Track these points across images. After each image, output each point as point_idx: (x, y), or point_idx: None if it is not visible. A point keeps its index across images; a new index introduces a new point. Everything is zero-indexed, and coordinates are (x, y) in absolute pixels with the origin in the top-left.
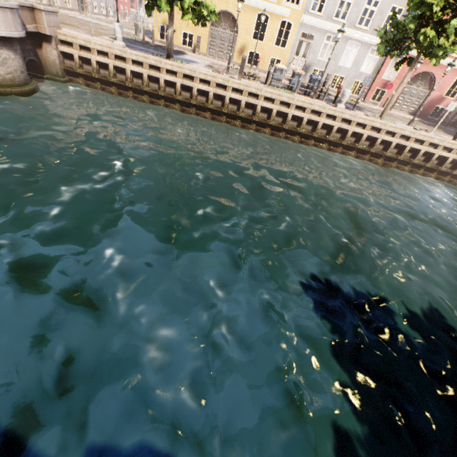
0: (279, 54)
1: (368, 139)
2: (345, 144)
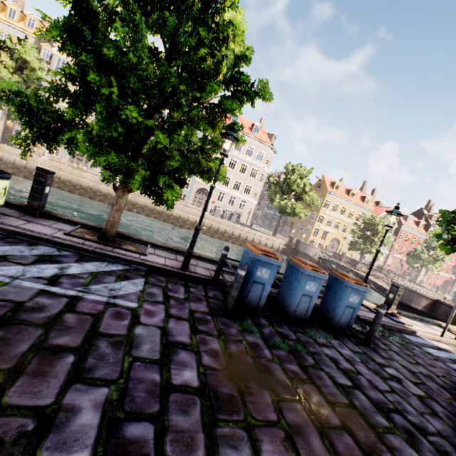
0: (352, 253)
1: None
2: None
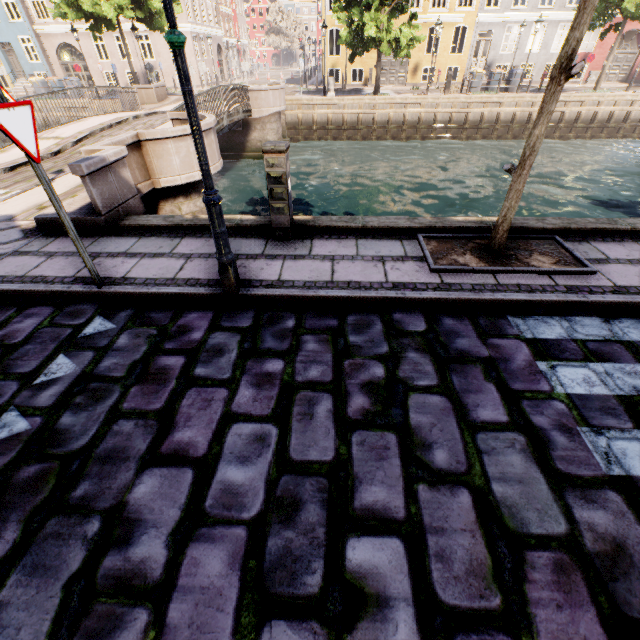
0: (456, 62)
1: (586, 116)
2: (562, 127)
